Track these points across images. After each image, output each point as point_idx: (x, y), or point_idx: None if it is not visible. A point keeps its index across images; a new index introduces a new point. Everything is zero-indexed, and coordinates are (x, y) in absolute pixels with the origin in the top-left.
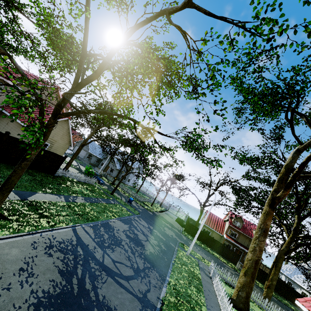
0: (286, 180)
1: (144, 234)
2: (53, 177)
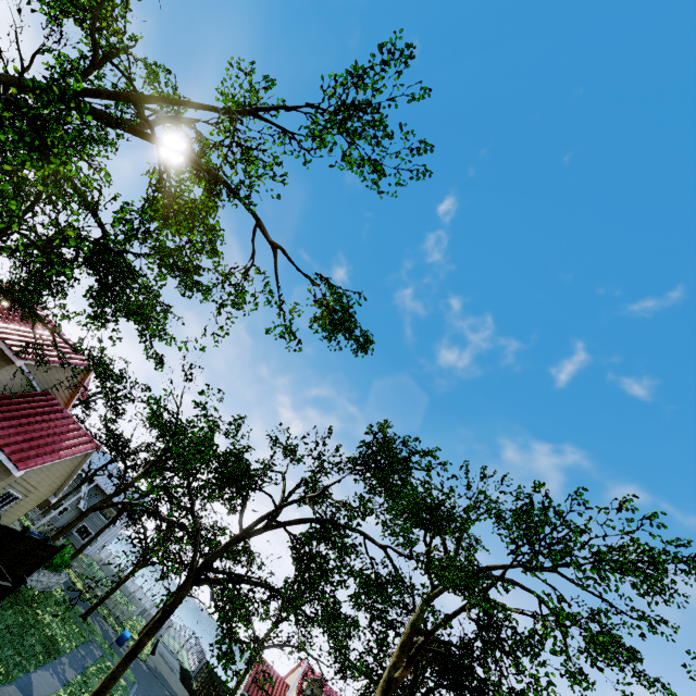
0: (409, 647)
1: None
2: (15, 599)
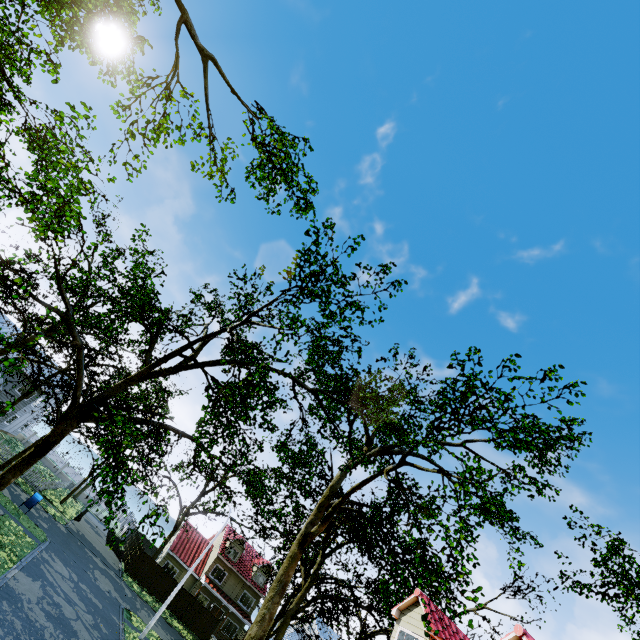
0: (327, 507)
1: (69, 601)
2: None
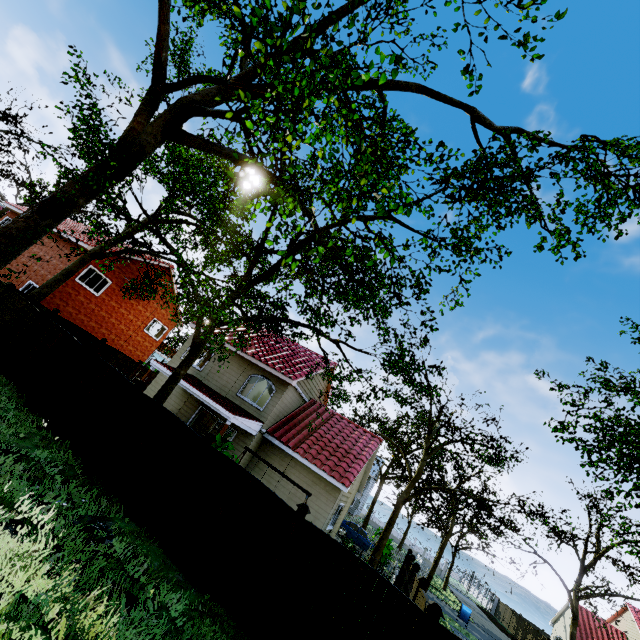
0: None
1: None
2: None
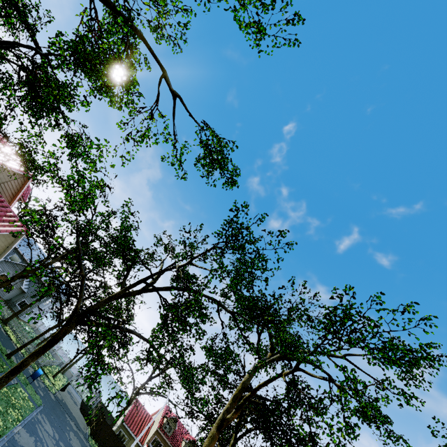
0: (239, 399)
1: None
2: None
